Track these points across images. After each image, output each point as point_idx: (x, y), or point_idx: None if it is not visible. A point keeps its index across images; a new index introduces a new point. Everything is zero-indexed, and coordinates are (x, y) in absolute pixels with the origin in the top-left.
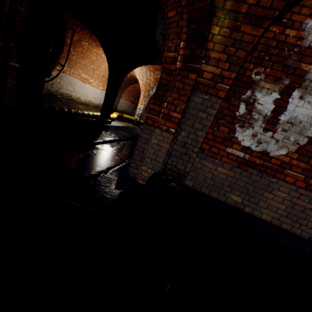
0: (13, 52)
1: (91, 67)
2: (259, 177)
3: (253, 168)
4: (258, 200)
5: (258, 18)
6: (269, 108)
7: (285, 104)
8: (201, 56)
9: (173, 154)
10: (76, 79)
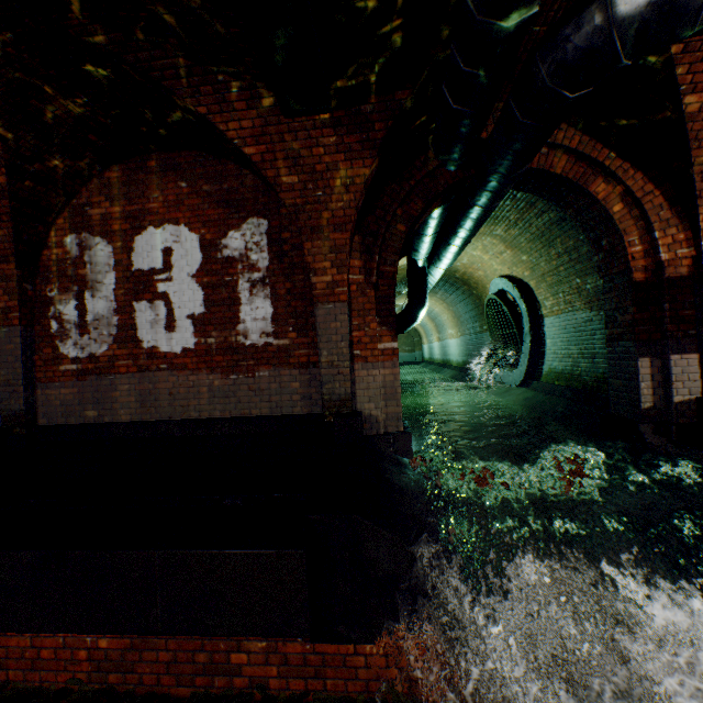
0: None
1: None
2: (100, 381)
3: (91, 375)
4: (111, 404)
5: (6, 257)
6: (76, 315)
7: (86, 306)
8: None
9: (4, 398)
10: None
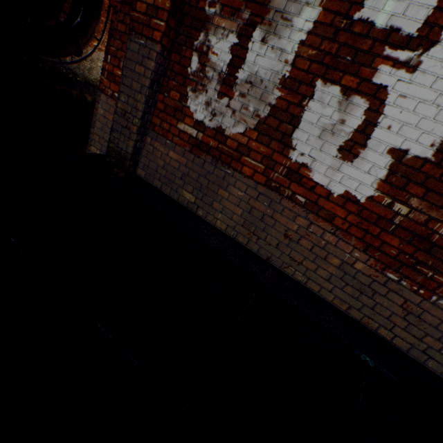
0: None
1: None
2: (213, 167)
3: (207, 153)
4: (212, 200)
5: None
6: (225, 61)
7: (245, 53)
8: None
9: (115, 128)
10: None
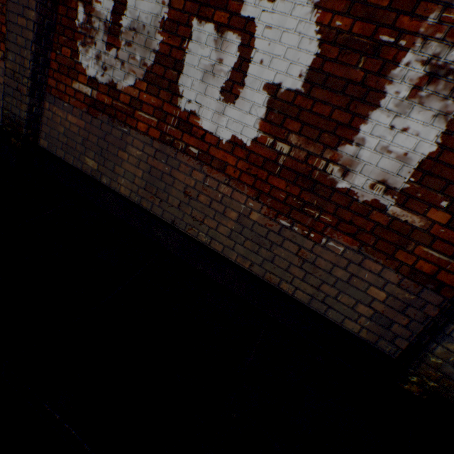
0: None
1: None
2: (111, 127)
3: (103, 112)
4: (114, 164)
5: None
6: (109, 9)
7: None
8: None
9: (7, 92)
10: None
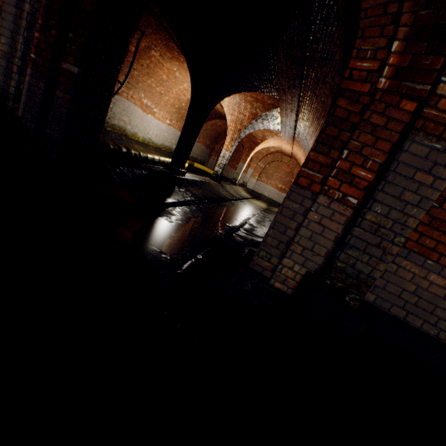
0: (71, 47)
1: (158, 90)
2: None
3: None
4: None
5: None
6: None
7: None
8: (434, 69)
9: (352, 244)
10: (134, 106)
